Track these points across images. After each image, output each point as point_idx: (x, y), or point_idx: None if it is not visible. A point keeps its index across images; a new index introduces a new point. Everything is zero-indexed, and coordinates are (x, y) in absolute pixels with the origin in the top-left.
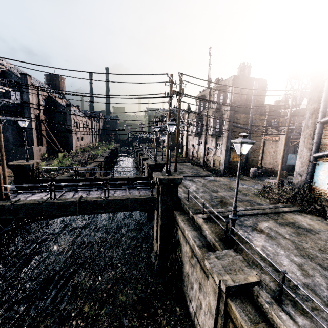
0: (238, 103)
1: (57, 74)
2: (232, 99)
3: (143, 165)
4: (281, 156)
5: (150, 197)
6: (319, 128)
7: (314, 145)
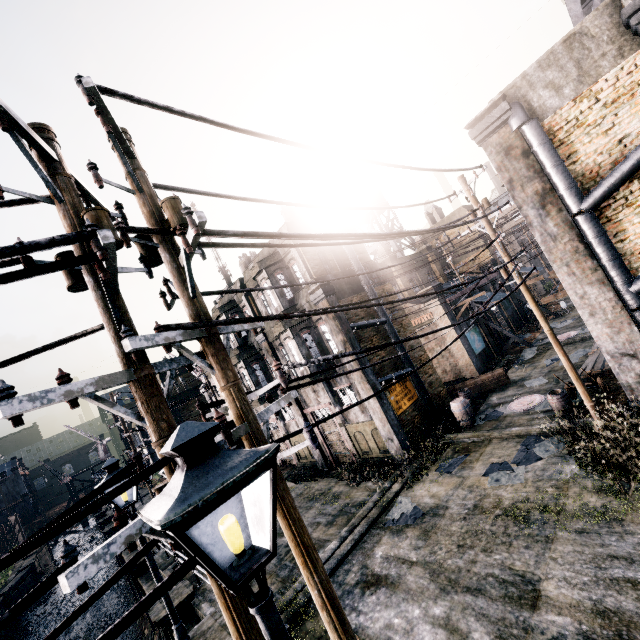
0: (330, 275)
1: None
2: (312, 272)
3: (142, 595)
4: (458, 344)
5: None
6: (593, 225)
7: (615, 266)
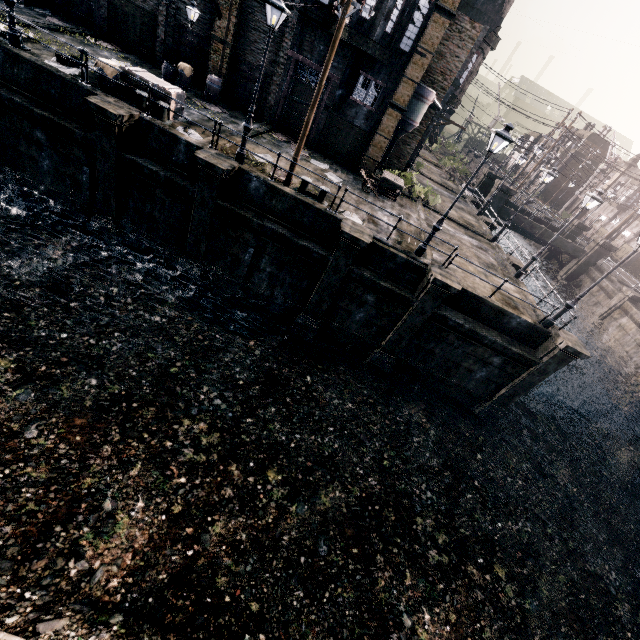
0: None
1: (601, 137)
2: None
3: None
4: None
5: (583, 250)
6: None
7: None
